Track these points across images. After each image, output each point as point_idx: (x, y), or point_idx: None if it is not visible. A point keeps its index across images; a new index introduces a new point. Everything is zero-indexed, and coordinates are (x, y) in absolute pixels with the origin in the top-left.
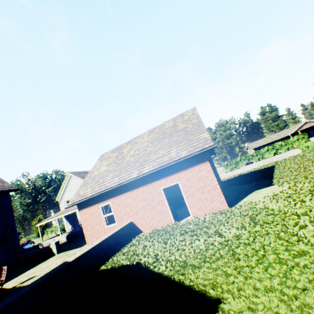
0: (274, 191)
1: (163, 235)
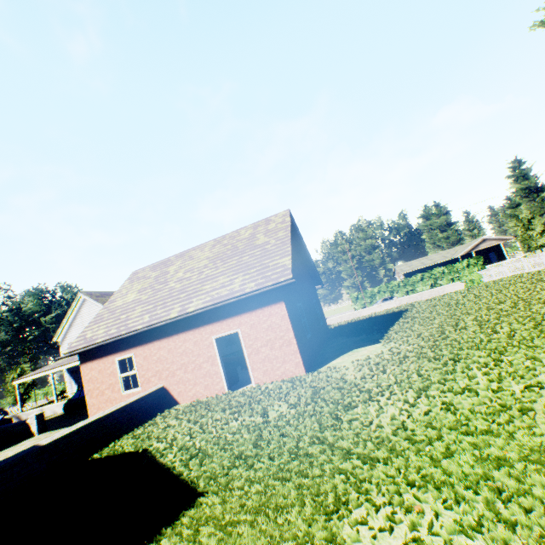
0: (372, 353)
1: (201, 411)
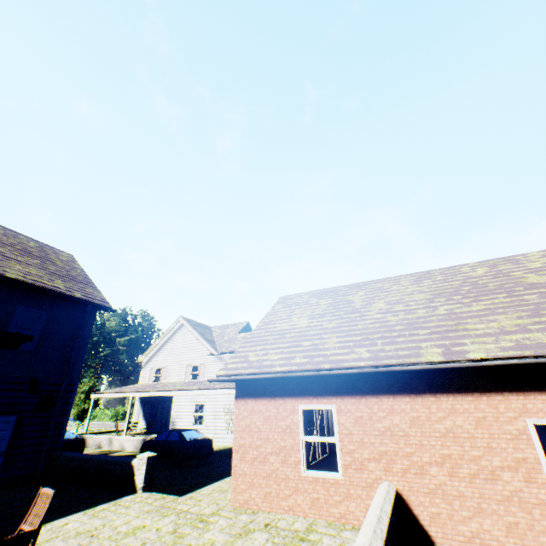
0: None
1: None
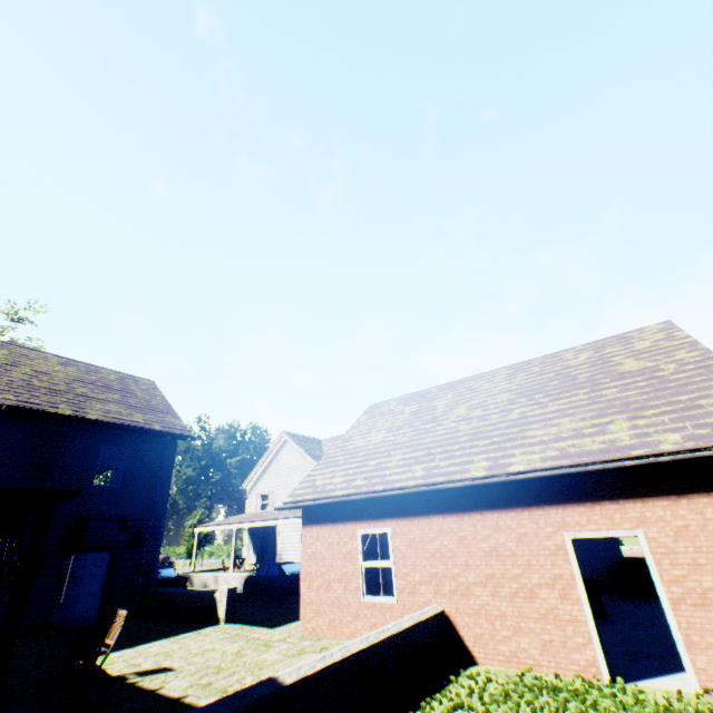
0: None
1: None
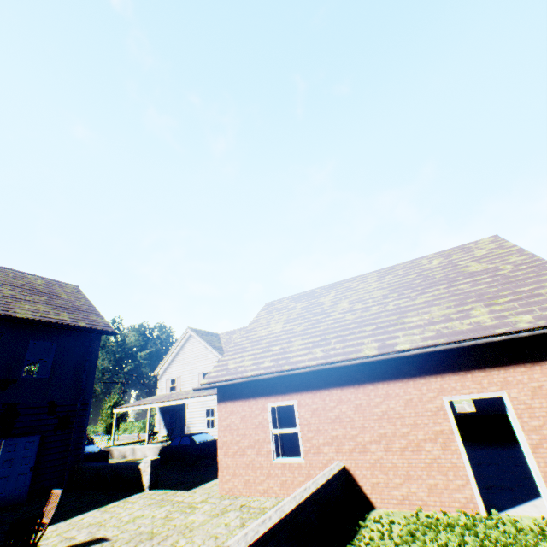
0: None
1: None
